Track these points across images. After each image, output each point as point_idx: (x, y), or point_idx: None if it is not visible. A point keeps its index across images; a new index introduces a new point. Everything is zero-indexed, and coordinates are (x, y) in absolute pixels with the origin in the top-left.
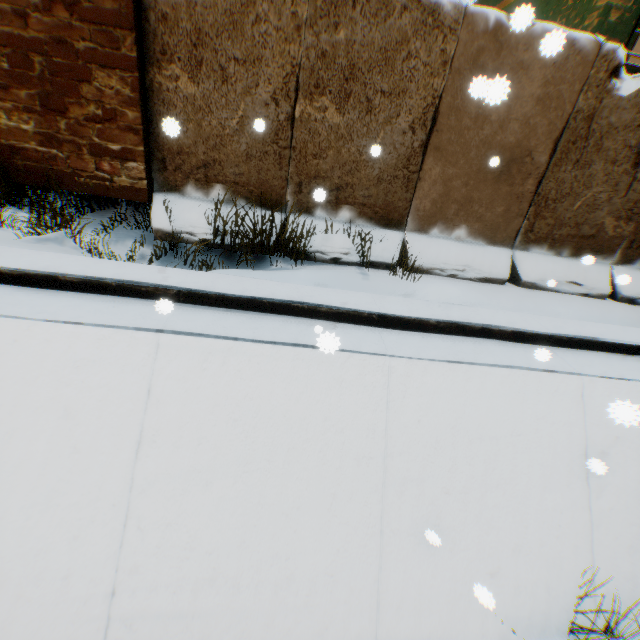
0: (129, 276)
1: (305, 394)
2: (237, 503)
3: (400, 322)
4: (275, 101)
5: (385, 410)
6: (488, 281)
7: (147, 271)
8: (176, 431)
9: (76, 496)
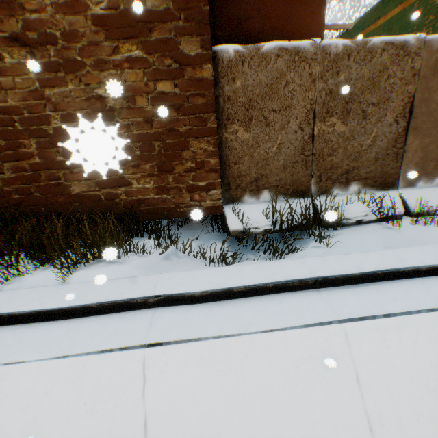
0: (276, 277)
1: None
2: None
3: None
4: (300, 128)
5: None
6: None
7: (277, 268)
8: (393, 410)
9: None
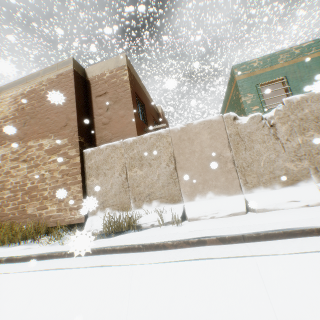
0: (53, 250)
1: (90, 294)
2: None
3: (154, 246)
4: (120, 175)
5: (128, 299)
6: (235, 215)
7: (62, 247)
8: None
9: None
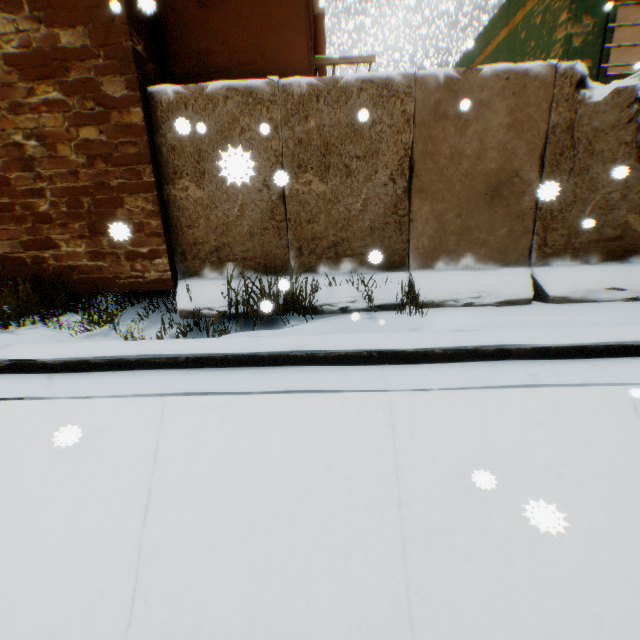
0: (146, 351)
1: (304, 441)
2: (243, 569)
3: (403, 356)
4: (266, 186)
5: (392, 450)
6: (510, 303)
7: (163, 345)
8: (180, 492)
9: (89, 568)
